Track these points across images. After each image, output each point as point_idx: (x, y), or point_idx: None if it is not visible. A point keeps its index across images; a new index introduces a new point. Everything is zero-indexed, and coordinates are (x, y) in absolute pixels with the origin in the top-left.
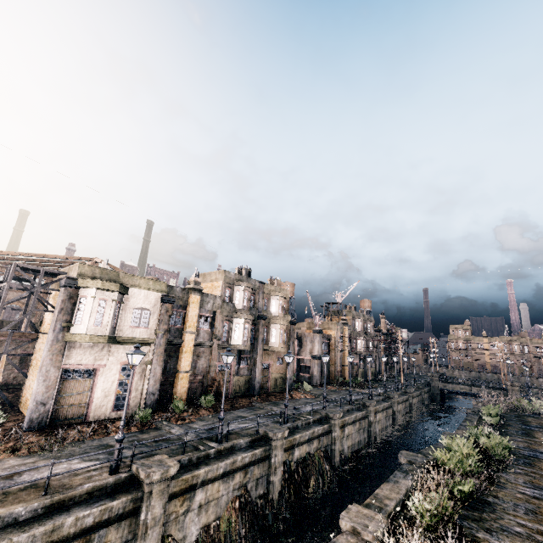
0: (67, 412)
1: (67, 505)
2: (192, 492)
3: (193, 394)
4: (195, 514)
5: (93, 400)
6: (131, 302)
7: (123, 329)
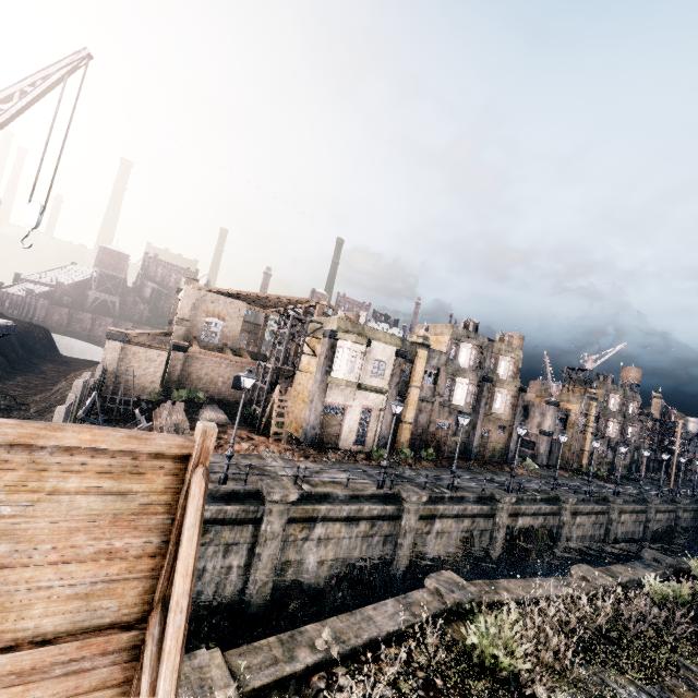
0: (325, 438)
1: (360, 499)
2: (432, 520)
3: (413, 445)
4: (433, 537)
5: (342, 432)
6: (372, 354)
7: (365, 377)
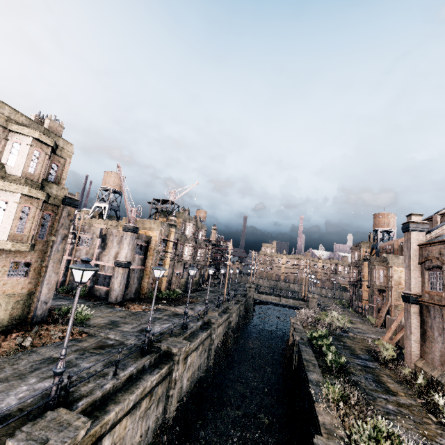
0: None
1: None
2: None
3: None
4: None
5: None
6: None
7: None
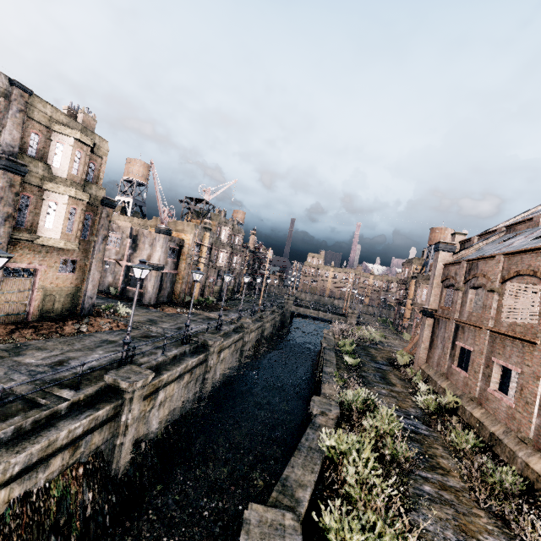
0: None
1: None
2: None
3: None
4: None
5: None
6: None
7: None
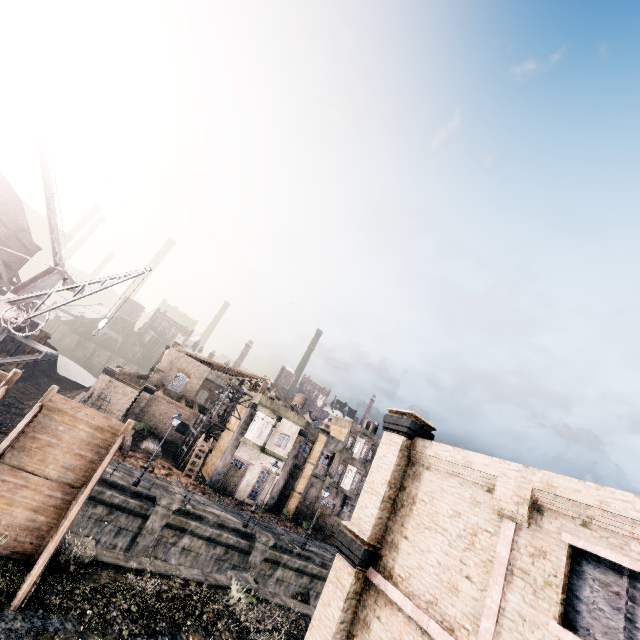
0: (226, 485)
1: (225, 529)
2: (276, 566)
3: (299, 514)
4: (274, 582)
5: (241, 484)
6: (281, 428)
7: (270, 444)
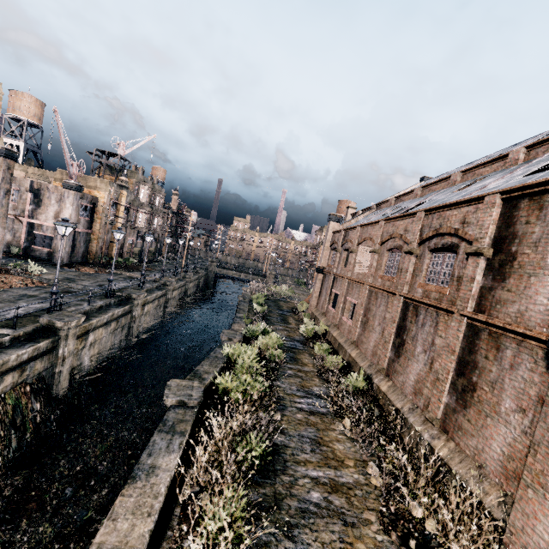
0: None
1: None
2: None
3: None
4: None
5: None
6: None
7: None
